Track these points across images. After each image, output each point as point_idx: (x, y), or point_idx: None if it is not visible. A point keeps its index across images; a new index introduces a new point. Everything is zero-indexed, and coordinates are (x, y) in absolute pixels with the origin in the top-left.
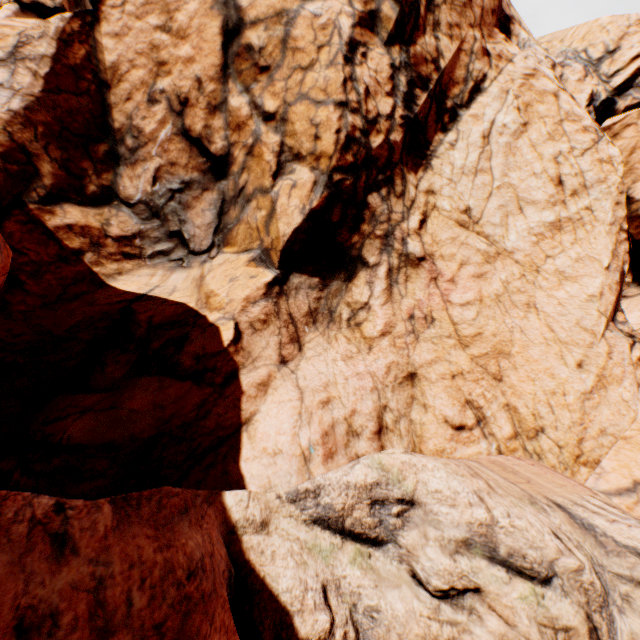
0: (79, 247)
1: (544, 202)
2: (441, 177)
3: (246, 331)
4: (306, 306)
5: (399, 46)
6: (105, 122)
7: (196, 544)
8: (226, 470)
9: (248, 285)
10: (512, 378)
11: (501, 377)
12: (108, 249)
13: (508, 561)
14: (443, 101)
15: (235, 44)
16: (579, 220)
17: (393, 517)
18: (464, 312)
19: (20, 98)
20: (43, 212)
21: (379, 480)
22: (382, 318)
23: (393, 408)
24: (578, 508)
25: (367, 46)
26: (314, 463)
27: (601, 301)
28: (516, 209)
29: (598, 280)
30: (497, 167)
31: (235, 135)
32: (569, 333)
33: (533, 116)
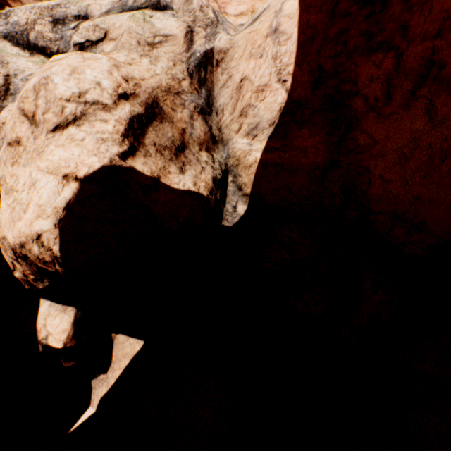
0: None
1: None
2: None
3: None
4: None
5: None
6: None
7: None
8: None
9: None
10: None
11: None
12: None
13: (133, 7)
14: None
15: None
16: None
17: (70, 31)
18: (237, 20)
19: None
20: None
21: (61, 4)
22: None
23: None
24: None
25: None
26: None
27: None
28: None
29: None
30: None
31: None
32: None
33: None
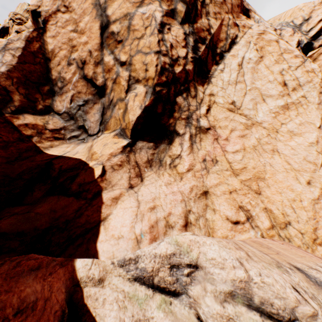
0: (30, 134)
1: (277, 95)
2: (217, 87)
3: (108, 170)
4: (146, 158)
5: (188, 24)
6: (48, 76)
7: (33, 291)
8: (88, 248)
9: (112, 147)
10: (267, 192)
11: (260, 192)
12: (46, 135)
13: (261, 308)
14: (215, 50)
15: (106, 32)
16: (299, 103)
17: (185, 276)
18: (235, 156)
19: (5, 66)
20: (13, 118)
21: (175, 252)
22: (188, 162)
23: (195, 211)
24: (313, 271)
25: (170, 25)
26: (143, 244)
27: (318, 145)
28: (261, 100)
29: (314, 134)
30: (248, 79)
31: (107, 75)
32: (300, 165)
33: (265, 53)
